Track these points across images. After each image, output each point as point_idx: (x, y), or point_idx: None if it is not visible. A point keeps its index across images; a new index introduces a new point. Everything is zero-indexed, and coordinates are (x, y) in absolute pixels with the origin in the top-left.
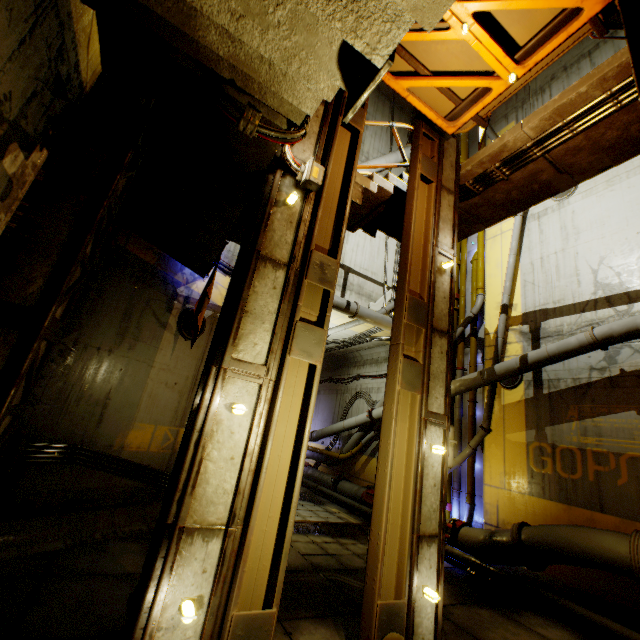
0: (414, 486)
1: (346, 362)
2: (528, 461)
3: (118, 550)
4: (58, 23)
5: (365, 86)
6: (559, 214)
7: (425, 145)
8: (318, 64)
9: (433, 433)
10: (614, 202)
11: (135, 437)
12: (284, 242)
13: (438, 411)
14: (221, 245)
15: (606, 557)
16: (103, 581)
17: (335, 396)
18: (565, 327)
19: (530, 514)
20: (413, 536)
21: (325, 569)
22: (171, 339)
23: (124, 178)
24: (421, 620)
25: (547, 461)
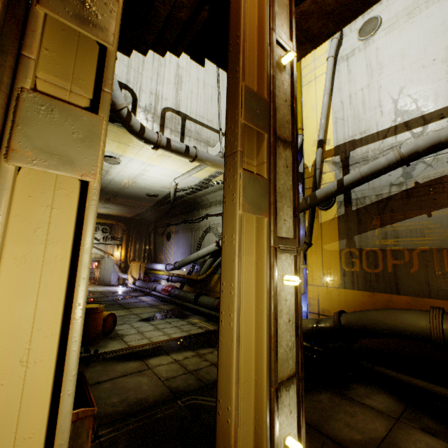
0: (268, 332)
1: (196, 206)
2: (341, 264)
3: None
4: None
5: None
6: (365, 53)
7: None
8: None
9: (284, 262)
10: (414, 34)
11: None
12: None
13: (287, 235)
14: None
15: (409, 331)
16: None
17: (190, 233)
18: (370, 153)
19: (343, 302)
20: (271, 390)
21: (184, 393)
22: None
23: None
24: None
25: (356, 262)
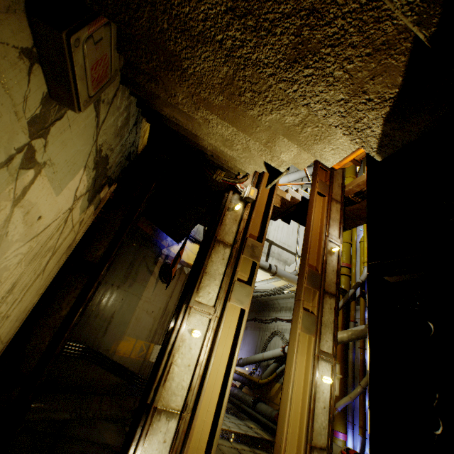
0: (308, 405)
1: (267, 307)
2: None
3: (102, 427)
4: (135, 133)
5: (276, 177)
6: None
7: (321, 173)
8: (255, 163)
9: (324, 367)
10: None
11: (123, 346)
12: (231, 231)
13: (328, 351)
14: (192, 226)
15: None
16: (93, 446)
17: (258, 332)
18: None
19: None
20: (307, 445)
21: None
22: (154, 281)
23: (149, 195)
24: None
25: None
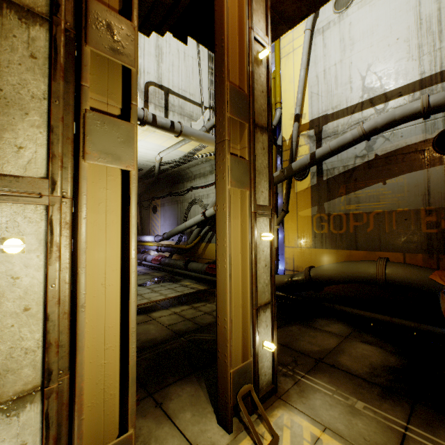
0: (250, 272)
1: (181, 179)
2: (313, 227)
3: None
4: None
5: None
6: (339, 27)
7: None
8: None
9: (262, 223)
10: (383, 10)
11: None
12: None
13: (264, 203)
14: None
15: (361, 277)
16: None
17: (176, 206)
18: (340, 128)
19: (313, 259)
20: (253, 310)
21: (185, 333)
22: None
23: None
24: (263, 364)
25: (325, 225)
